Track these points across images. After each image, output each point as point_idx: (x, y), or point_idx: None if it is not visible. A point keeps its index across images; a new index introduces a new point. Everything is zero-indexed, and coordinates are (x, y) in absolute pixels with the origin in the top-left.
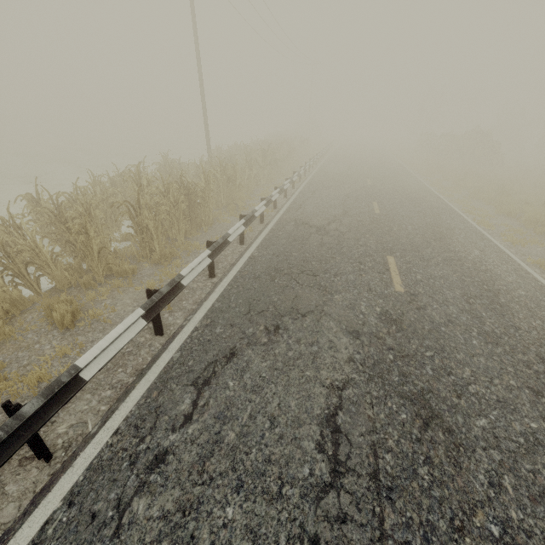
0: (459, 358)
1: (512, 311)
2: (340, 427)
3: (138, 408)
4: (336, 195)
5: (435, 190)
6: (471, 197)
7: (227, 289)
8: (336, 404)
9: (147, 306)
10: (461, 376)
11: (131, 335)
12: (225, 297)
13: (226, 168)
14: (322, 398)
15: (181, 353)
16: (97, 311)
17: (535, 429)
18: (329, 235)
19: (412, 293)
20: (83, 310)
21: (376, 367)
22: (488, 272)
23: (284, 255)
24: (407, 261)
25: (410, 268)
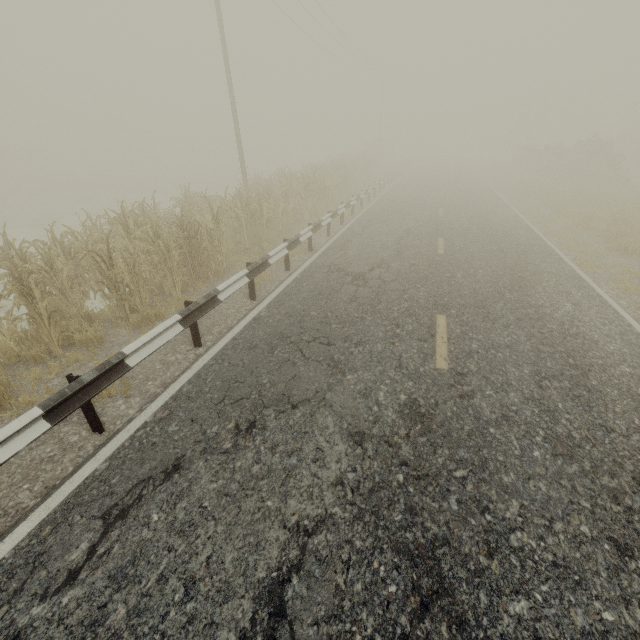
0: (506, 483)
1: (605, 400)
2: (286, 606)
3: (14, 554)
4: (393, 231)
5: (528, 219)
6: (576, 228)
7: (208, 365)
8: (294, 562)
9: (50, 404)
10: (502, 516)
11: (18, 446)
12: (200, 377)
13: (249, 202)
14: (275, 550)
15: (109, 464)
16: (31, 396)
17: (609, 625)
18: (366, 286)
19: (459, 371)
20: (20, 394)
21: (374, 495)
22: (579, 338)
23: (299, 314)
24: (463, 322)
25: (465, 333)
